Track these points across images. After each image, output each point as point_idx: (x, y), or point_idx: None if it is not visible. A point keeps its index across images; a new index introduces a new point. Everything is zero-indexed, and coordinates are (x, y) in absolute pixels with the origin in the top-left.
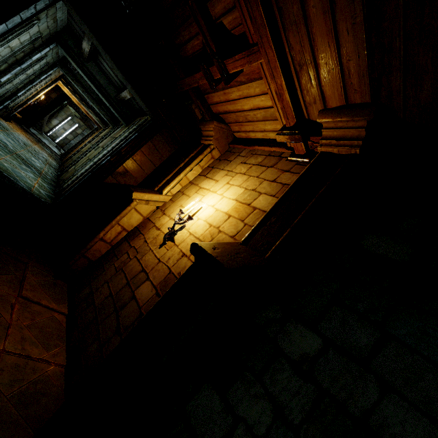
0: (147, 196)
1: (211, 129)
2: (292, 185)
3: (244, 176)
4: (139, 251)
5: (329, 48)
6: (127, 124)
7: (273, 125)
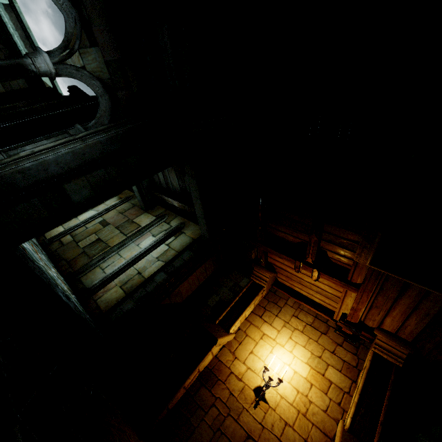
0: (224, 339)
1: (267, 276)
2: (365, 379)
3: (304, 335)
4: (230, 407)
5: (401, 315)
6: (146, 209)
7: (323, 298)
